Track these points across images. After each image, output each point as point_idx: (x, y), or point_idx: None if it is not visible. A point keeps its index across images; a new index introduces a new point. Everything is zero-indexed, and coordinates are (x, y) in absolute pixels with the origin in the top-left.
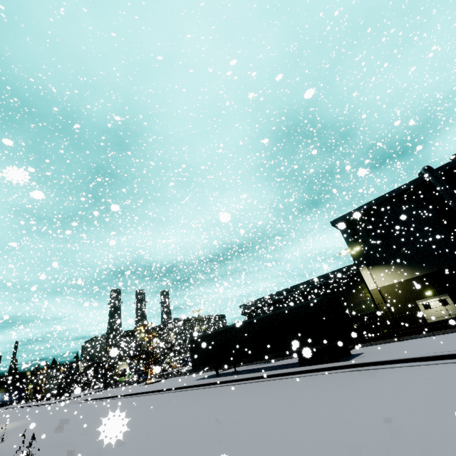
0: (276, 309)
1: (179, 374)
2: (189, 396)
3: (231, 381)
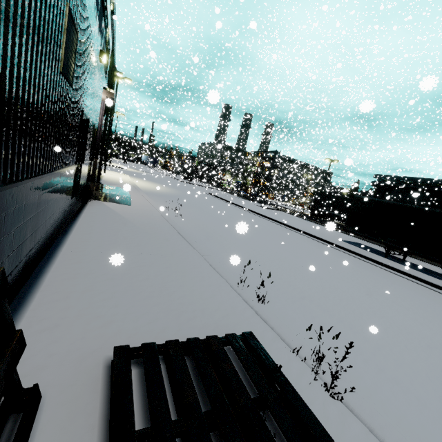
0: None
1: (292, 213)
2: (380, 277)
3: None
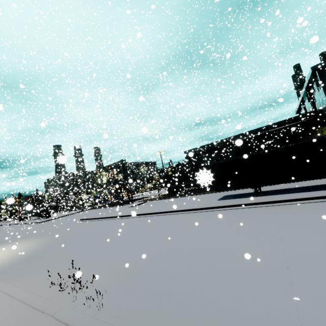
0: (231, 151)
1: (157, 198)
2: (298, 213)
3: (322, 197)
